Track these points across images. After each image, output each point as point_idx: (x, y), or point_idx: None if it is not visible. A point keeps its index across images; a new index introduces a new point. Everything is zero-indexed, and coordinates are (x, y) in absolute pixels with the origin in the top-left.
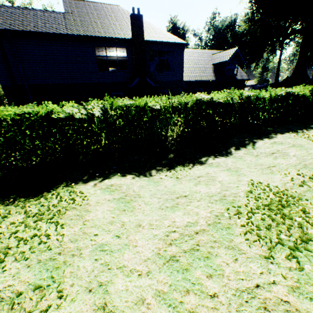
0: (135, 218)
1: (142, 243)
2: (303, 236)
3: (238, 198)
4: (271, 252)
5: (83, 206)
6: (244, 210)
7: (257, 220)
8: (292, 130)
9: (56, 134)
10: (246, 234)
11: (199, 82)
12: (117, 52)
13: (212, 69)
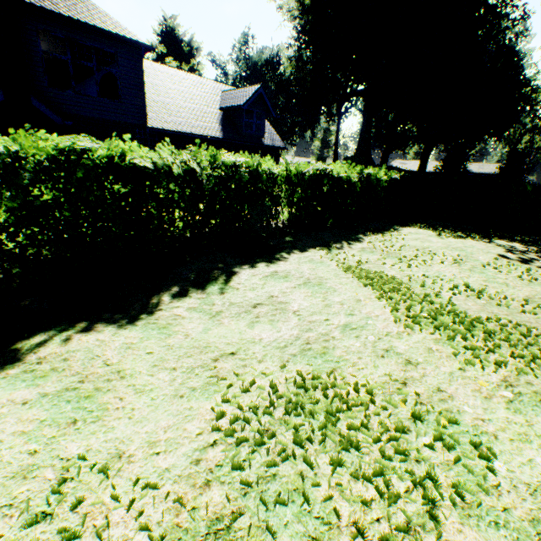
0: None
1: None
2: None
3: None
4: None
5: None
6: None
7: None
8: (325, 243)
9: None
10: None
11: (186, 136)
12: None
13: (219, 117)
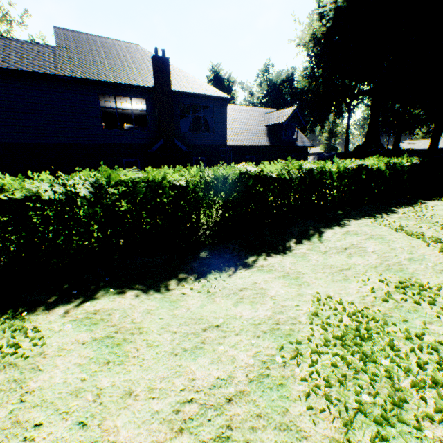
0: (125, 379)
1: (128, 434)
2: (394, 395)
3: (298, 326)
4: (348, 434)
5: (32, 358)
6: (307, 347)
7: (326, 367)
8: (368, 214)
9: (7, 224)
10: (309, 395)
11: (248, 148)
12: (134, 104)
13: (265, 131)
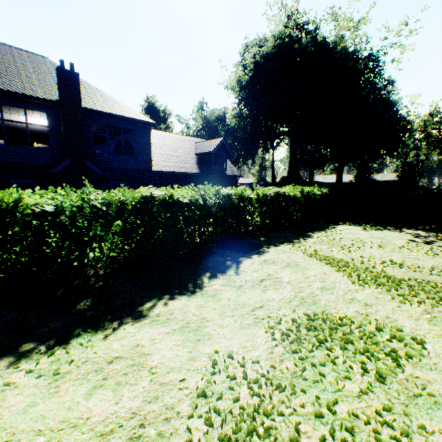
0: None
1: None
2: None
3: (173, 423)
4: None
5: None
6: None
7: None
8: (288, 239)
9: None
10: None
11: (176, 174)
12: (38, 119)
13: (195, 159)
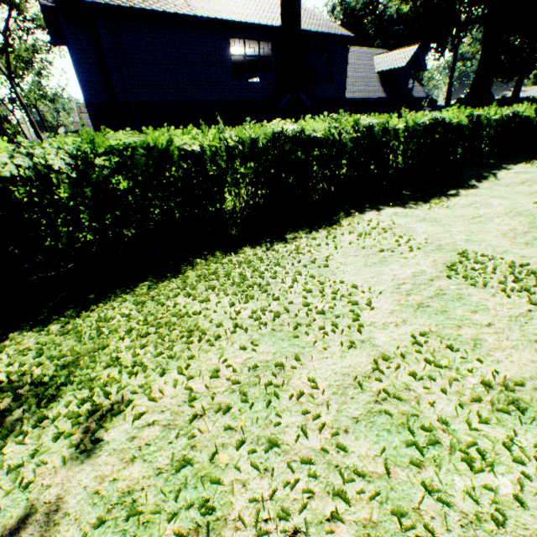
0: (462, 229)
1: (492, 239)
2: None
3: (533, 212)
4: None
5: (399, 226)
6: None
7: None
8: (520, 162)
9: (303, 161)
10: None
11: (366, 101)
12: (241, 48)
13: (378, 80)
